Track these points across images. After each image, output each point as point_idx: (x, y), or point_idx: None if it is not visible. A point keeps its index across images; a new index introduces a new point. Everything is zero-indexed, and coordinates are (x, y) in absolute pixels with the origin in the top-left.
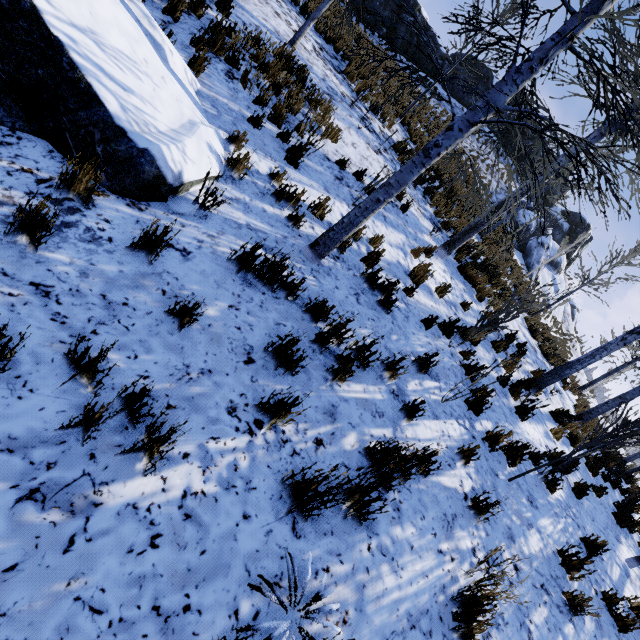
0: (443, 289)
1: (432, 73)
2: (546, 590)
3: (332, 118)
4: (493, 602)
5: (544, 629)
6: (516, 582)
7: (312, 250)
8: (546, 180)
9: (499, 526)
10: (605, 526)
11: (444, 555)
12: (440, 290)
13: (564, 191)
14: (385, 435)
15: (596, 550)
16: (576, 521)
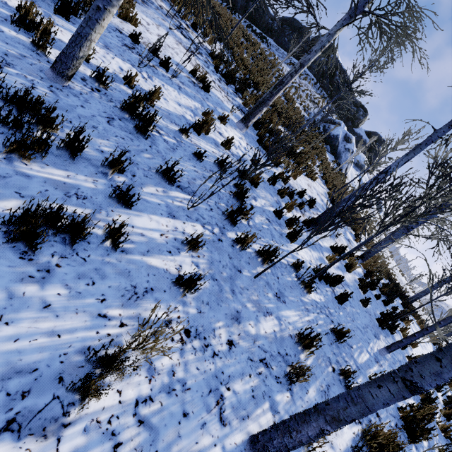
0: (228, 142)
1: (265, 30)
2: (266, 364)
3: (139, 13)
4: (176, 369)
5: (246, 396)
6: (224, 354)
7: (51, 68)
8: (313, 59)
9: (223, 308)
10: (365, 326)
11: (109, 320)
12: (225, 143)
13: (365, 116)
14: (76, 212)
15: (341, 337)
16: (331, 318)
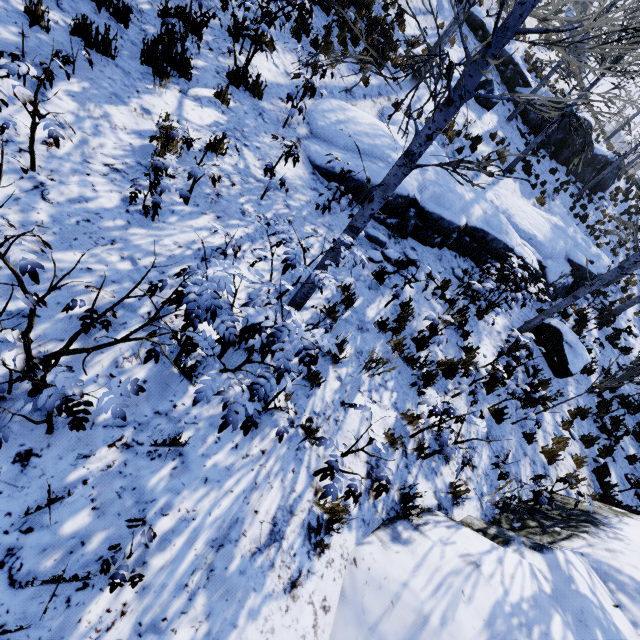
0: None
1: None
2: None
3: None
4: None
5: None
6: None
7: None
8: None
9: None
10: None
11: None
12: None
13: None
14: (632, 204)
15: None
16: None
